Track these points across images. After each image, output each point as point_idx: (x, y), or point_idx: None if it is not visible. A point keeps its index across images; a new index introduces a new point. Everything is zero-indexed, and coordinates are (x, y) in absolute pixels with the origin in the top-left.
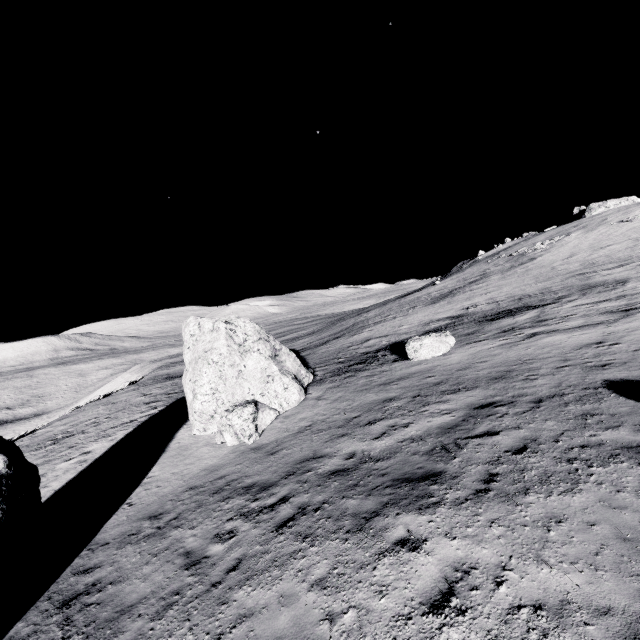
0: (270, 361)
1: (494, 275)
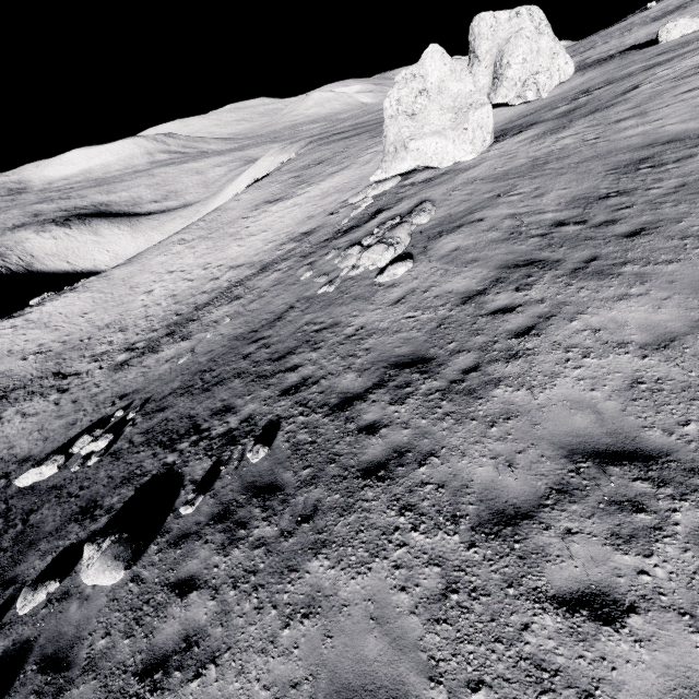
0: (555, 43)
1: None
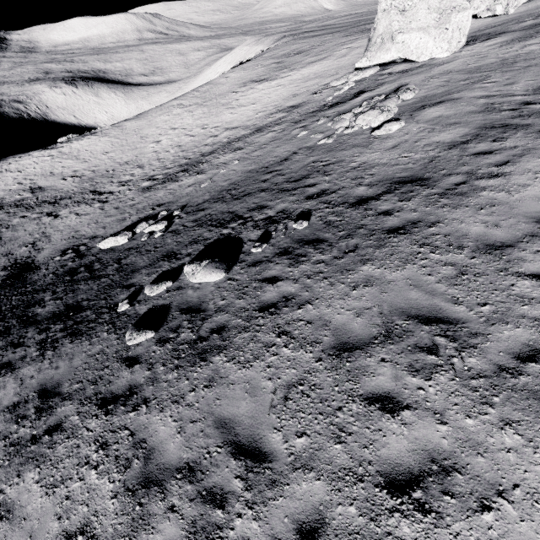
0: None
1: None
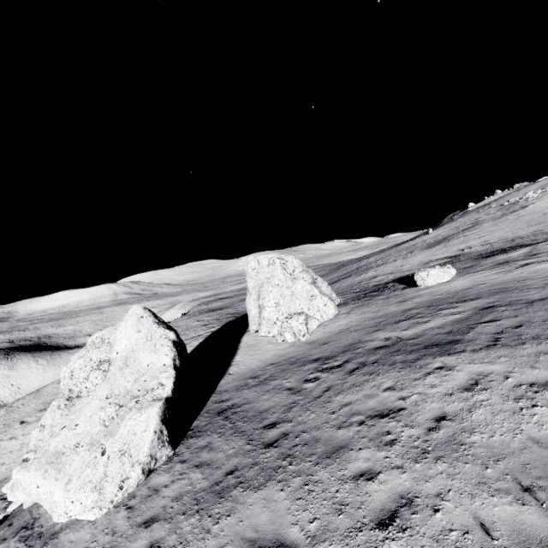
0: (312, 286)
1: (486, 222)
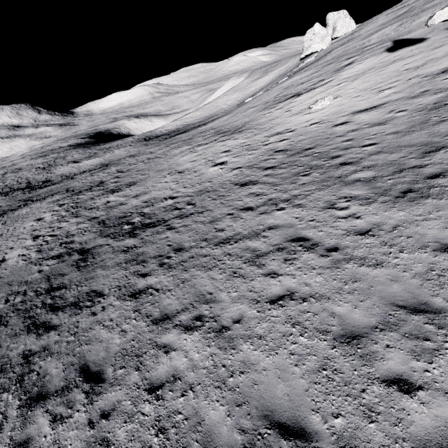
0: (350, 20)
1: None
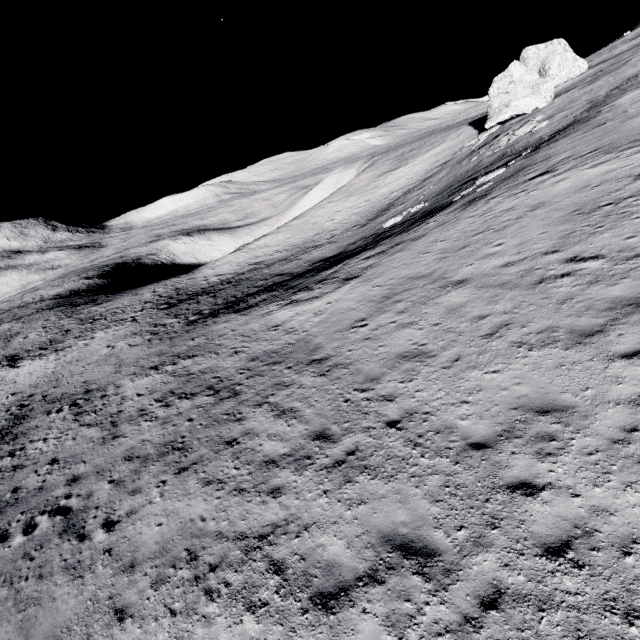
0: (574, 55)
1: None
